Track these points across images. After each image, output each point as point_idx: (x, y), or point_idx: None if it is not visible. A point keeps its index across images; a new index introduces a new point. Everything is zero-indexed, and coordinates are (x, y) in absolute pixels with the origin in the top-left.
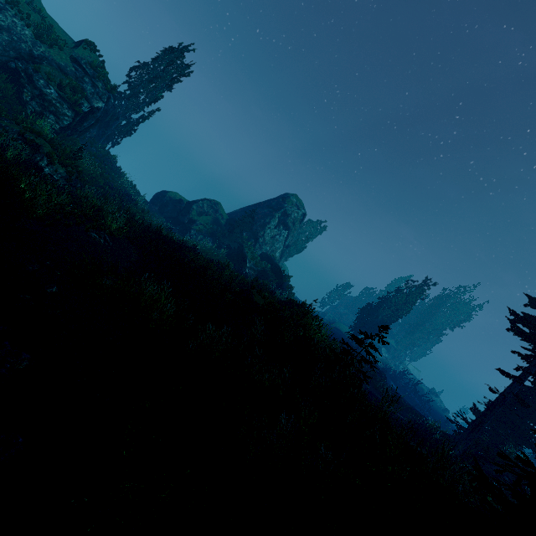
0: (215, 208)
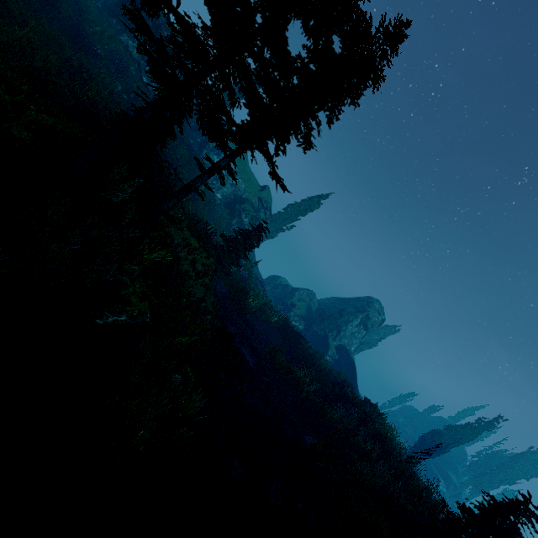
0: (311, 297)
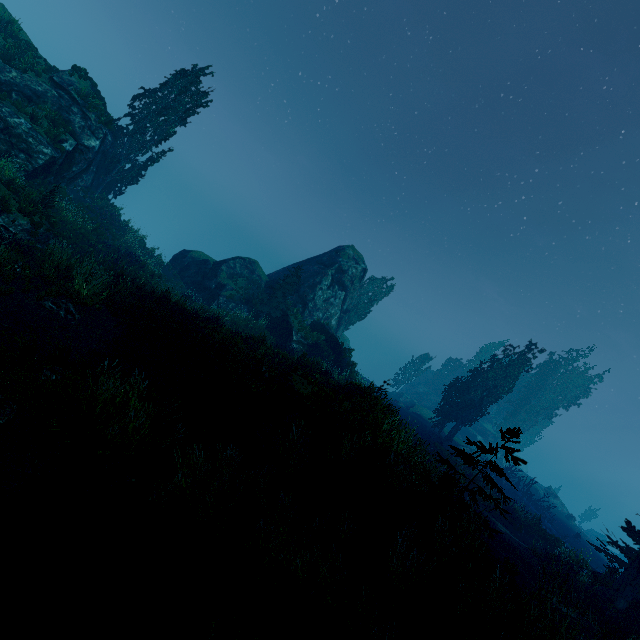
0: (251, 268)
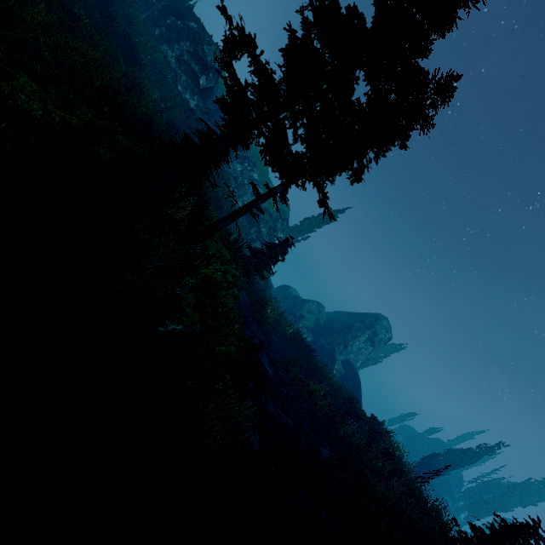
0: (320, 309)
